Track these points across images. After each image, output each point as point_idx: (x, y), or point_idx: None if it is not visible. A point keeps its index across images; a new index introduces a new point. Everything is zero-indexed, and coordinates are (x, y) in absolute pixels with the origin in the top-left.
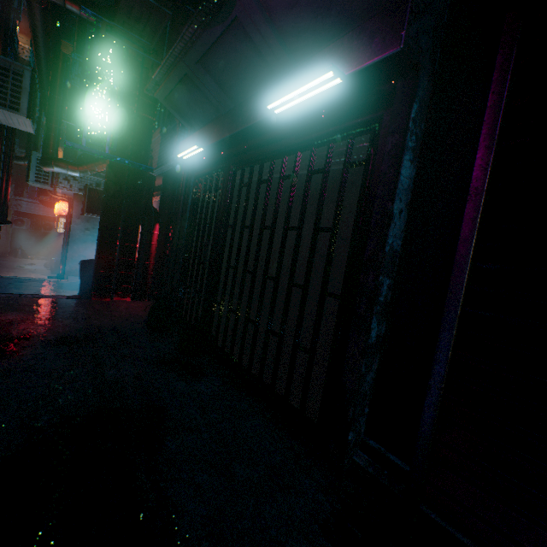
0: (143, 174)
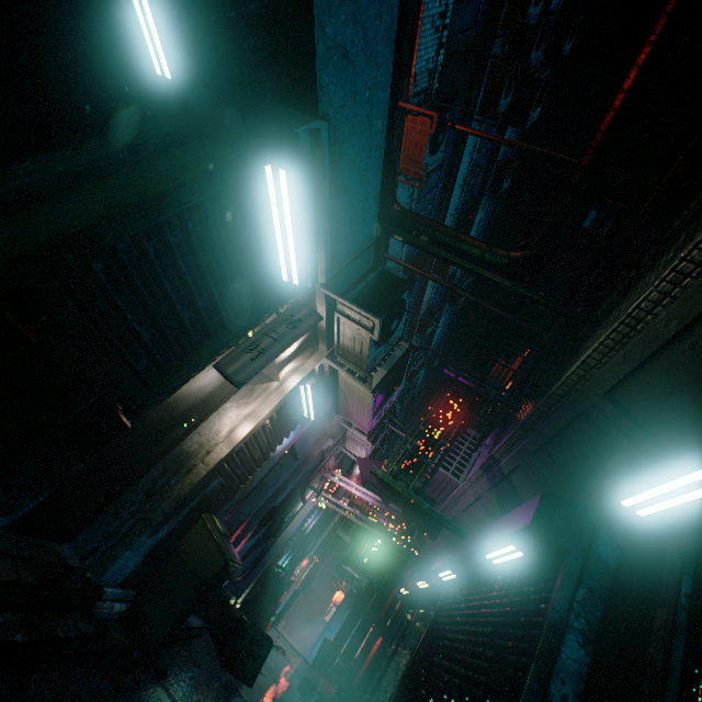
0: (387, 593)
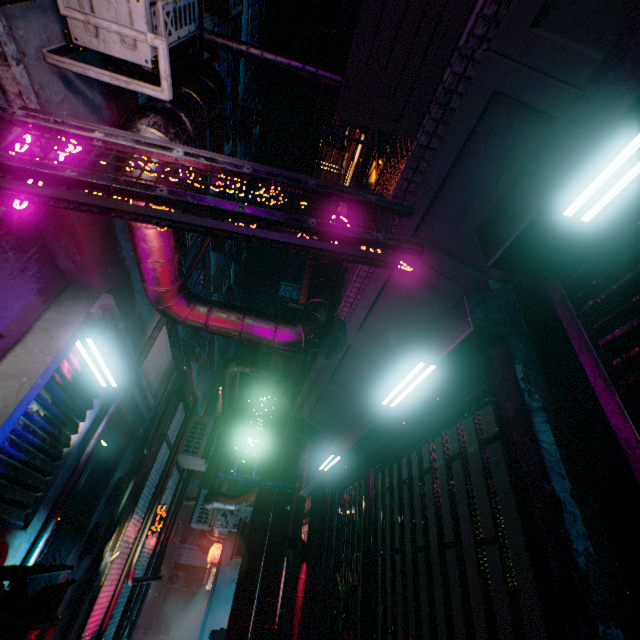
0: (290, 496)
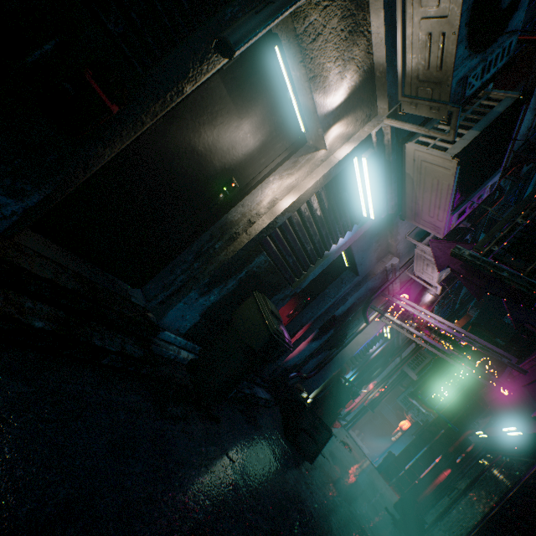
0: (457, 432)
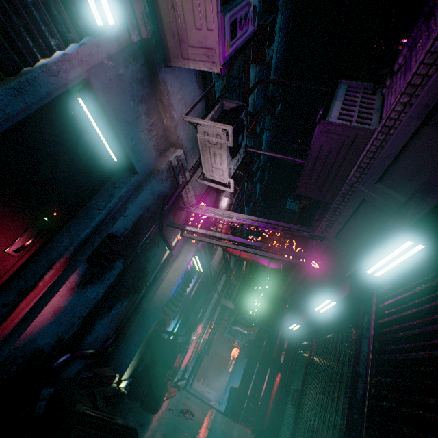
0: (275, 336)
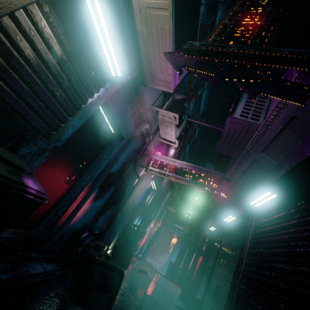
0: (200, 233)
